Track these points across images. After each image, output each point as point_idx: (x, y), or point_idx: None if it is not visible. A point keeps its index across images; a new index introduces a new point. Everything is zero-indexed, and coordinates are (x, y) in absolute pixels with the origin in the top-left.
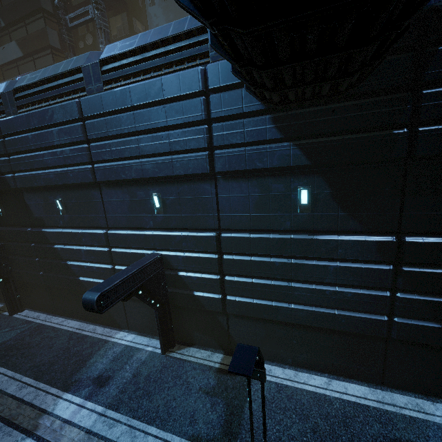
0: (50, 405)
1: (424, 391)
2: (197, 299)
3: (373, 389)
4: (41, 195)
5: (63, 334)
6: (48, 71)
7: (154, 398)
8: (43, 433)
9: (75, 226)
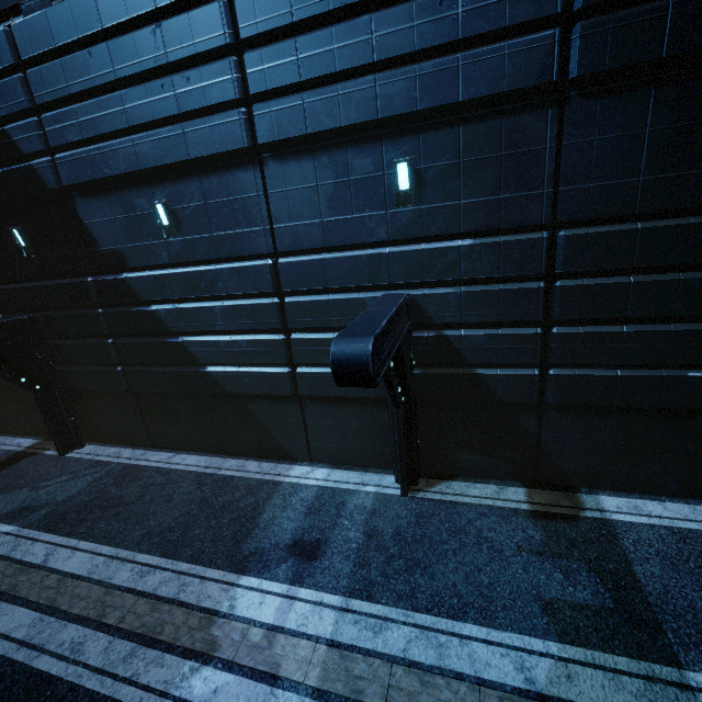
0: (220, 600)
1: None
2: (482, 382)
3: None
4: (118, 200)
5: (182, 478)
6: None
7: (435, 571)
8: (234, 655)
9: (198, 259)
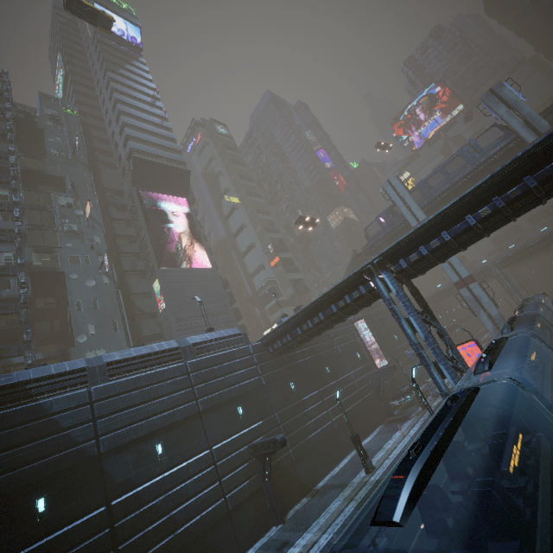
0: None
1: (353, 447)
2: (280, 463)
3: (346, 457)
4: (133, 450)
5: None
6: (143, 350)
7: (312, 514)
8: (304, 552)
9: (176, 463)
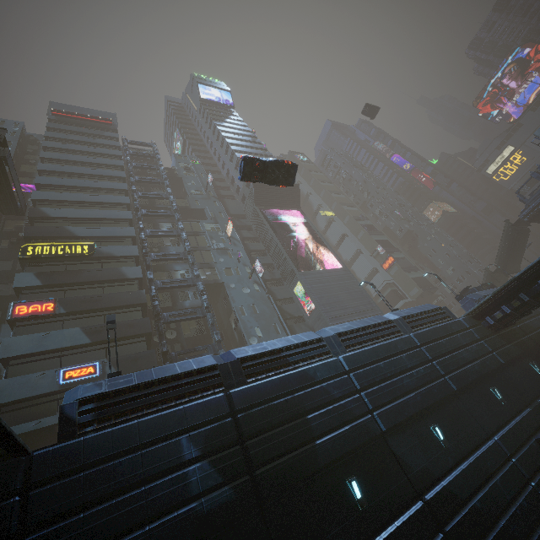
0: None
1: None
2: None
3: None
4: (411, 431)
5: None
6: (358, 323)
7: None
8: None
9: (465, 454)
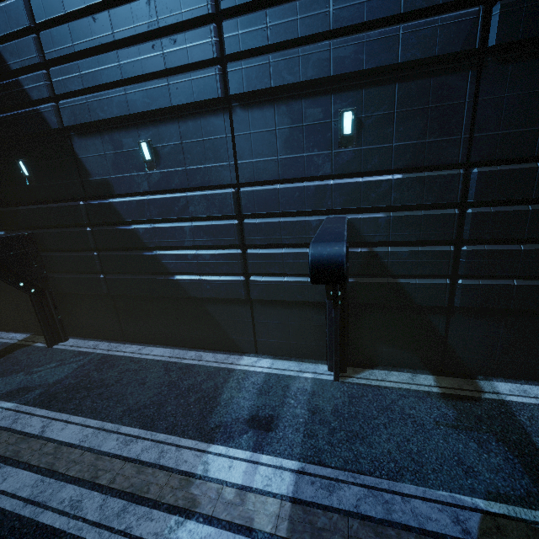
0: (194, 464)
1: None
2: (403, 289)
3: None
4: (109, 139)
5: (152, 365)
6: None
7: (371, 441)
8: (212, 510)
9: (173, 188)
